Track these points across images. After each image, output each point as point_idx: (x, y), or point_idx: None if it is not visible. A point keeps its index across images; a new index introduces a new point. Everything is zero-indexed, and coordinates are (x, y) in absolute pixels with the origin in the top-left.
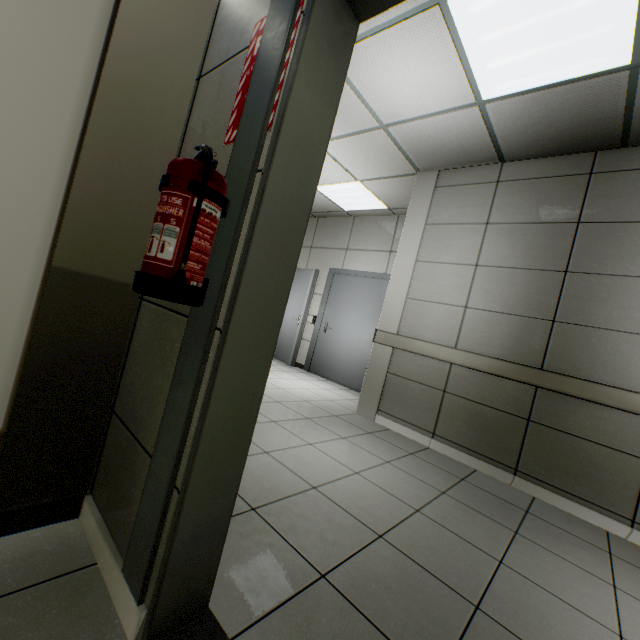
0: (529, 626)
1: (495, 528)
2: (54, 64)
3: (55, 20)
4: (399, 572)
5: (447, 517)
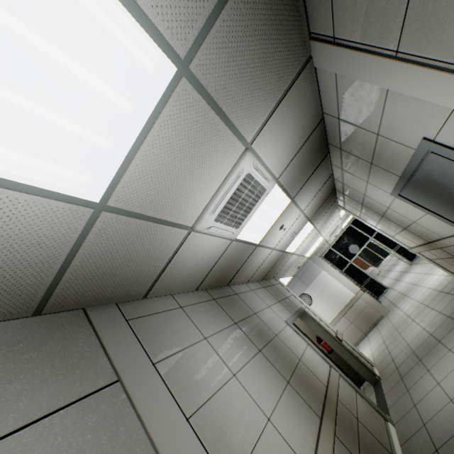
0: (427, 359)
1: (451, 325)
2: None
3: None
4: (410, 360)
5: (438, 331)
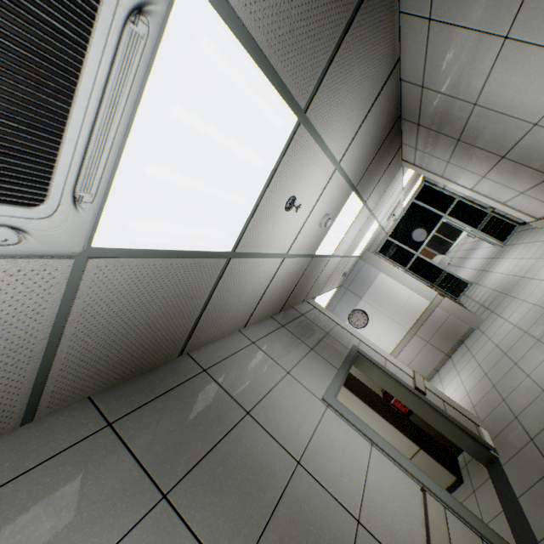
0: None
1: None
2: (370, 413)
3: (366, 410)
4: None
5: None
